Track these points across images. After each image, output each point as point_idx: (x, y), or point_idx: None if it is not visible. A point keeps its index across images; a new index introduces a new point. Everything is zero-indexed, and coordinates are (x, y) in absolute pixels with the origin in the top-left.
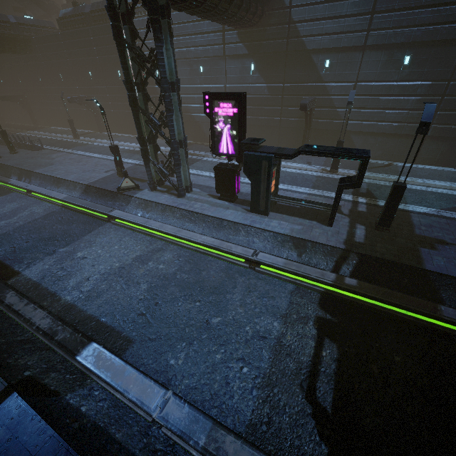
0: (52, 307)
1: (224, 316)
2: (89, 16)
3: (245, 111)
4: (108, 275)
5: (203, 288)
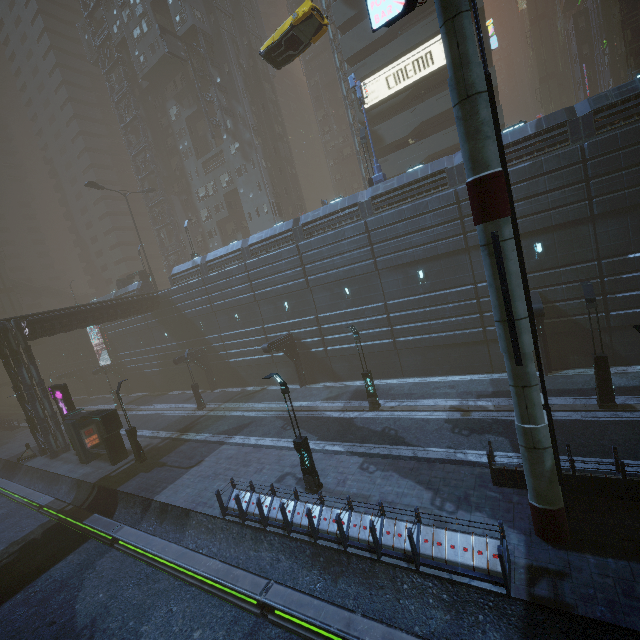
0: None
1: None
2: None
3: (68, 394)
4: None
5: None
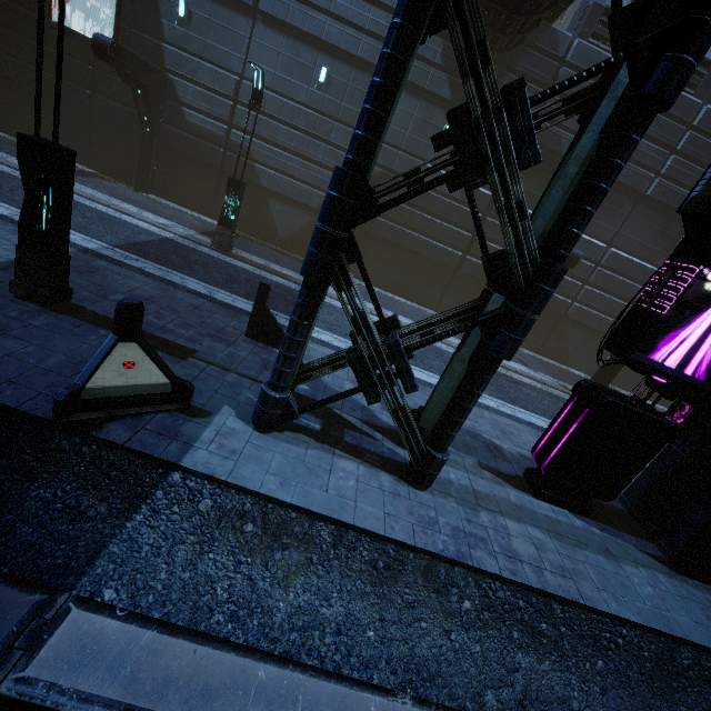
0: None
1: None
2: None
3: None
4: None
5: None
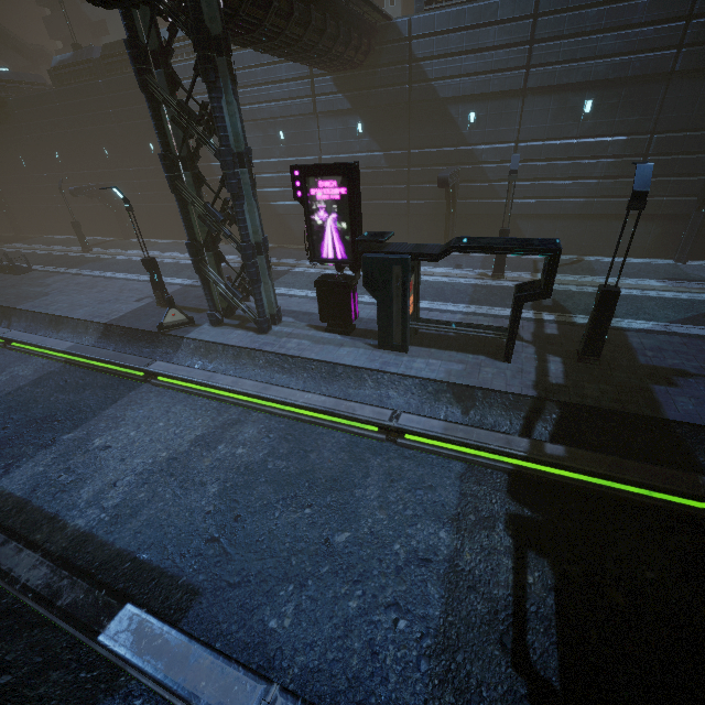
0: (51, 542)
1: (355, 529)
2: (100, 64)
3: (359, 191)
4: (150, 474)
5: (314, 482)
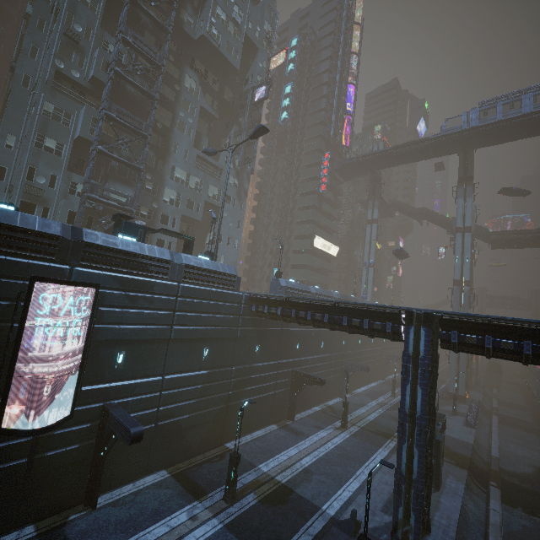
0: None
1: None
2: None
3: None
4: None
5: None
